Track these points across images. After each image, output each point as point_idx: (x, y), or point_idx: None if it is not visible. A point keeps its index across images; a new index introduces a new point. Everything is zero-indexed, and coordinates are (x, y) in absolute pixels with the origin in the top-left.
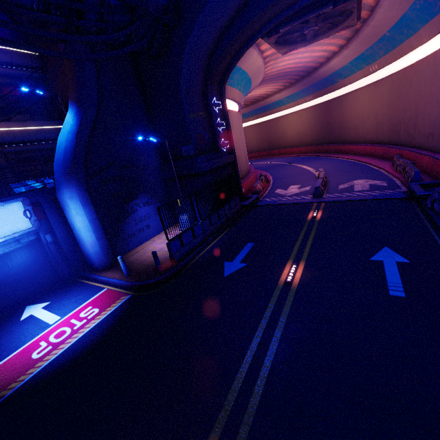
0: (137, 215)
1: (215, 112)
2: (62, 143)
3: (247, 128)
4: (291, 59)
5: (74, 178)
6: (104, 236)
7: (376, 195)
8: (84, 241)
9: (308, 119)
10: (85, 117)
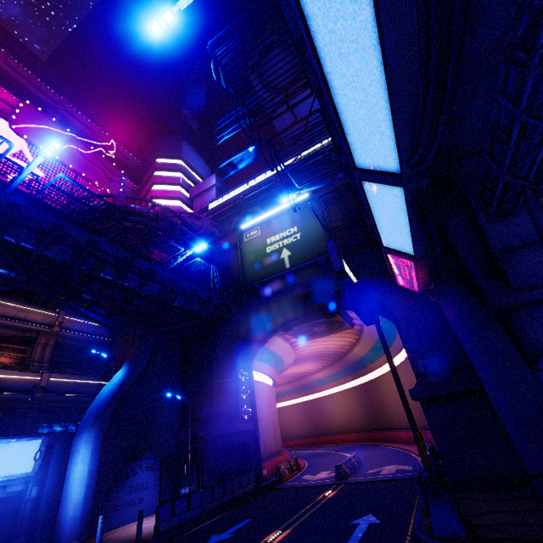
0: (135, 480)
1: (241, 380)
2: (105, 392)
3: (292, 406)
4: (318, 345)
5: (99, 422)
6: (93, 495)
7: (393, 476)
8: (70, 499)
9: (353, 400)
10: (133, 373)
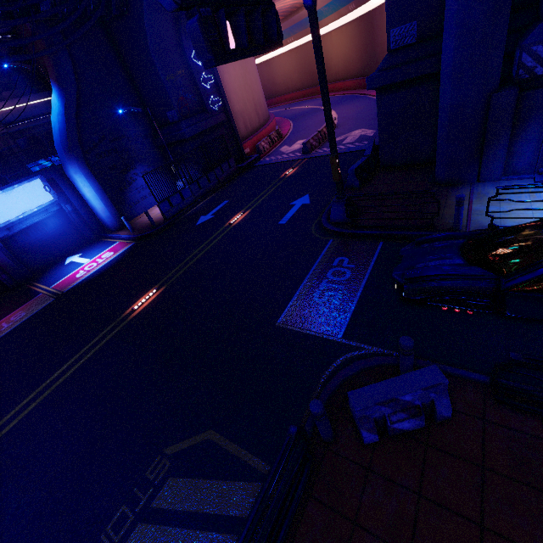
0: (138, 184)
1: (198, 66)
2: (56, 125)
3: (286, 55)
4: None
5: (74, 156)
6: (111, 203)
7: (350, 148)
8: (96, 208)
9: (353, 40)
10: (68, 97)
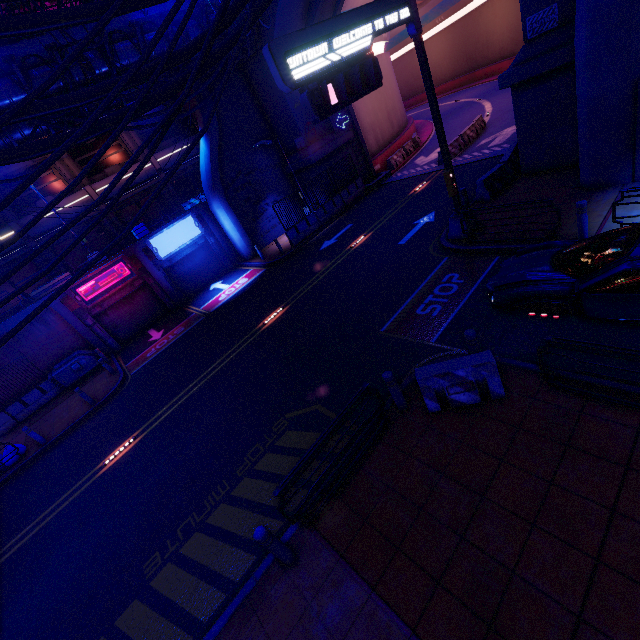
0: (268, 214)
1: None
2: (203, 167)
3: (433, 39)
4: None
5: (216, 193)
6: (246, 234)
7: (494, 152)
8: (234, 239)
9: None
10: (212, 140)
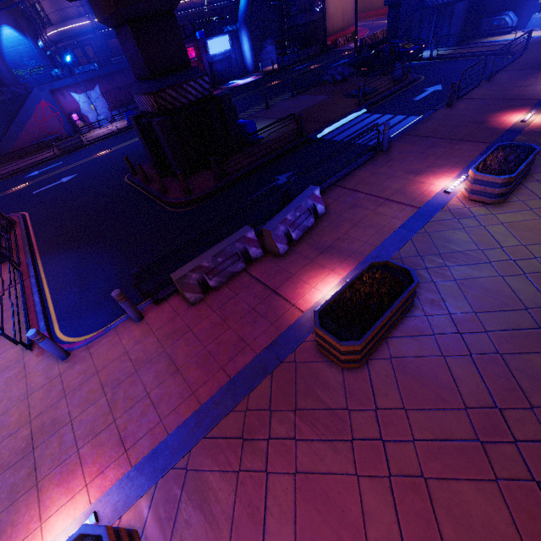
0: (266, 50)
1: None
2: (242, 7)
3: None
4: None
5: (246, 25)
6: (254, 57)
7: None
8: (247, 58)
9: None
10: None
